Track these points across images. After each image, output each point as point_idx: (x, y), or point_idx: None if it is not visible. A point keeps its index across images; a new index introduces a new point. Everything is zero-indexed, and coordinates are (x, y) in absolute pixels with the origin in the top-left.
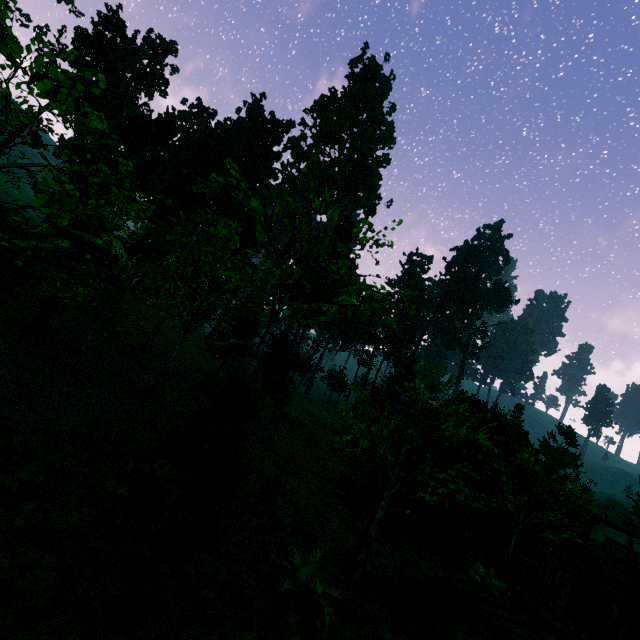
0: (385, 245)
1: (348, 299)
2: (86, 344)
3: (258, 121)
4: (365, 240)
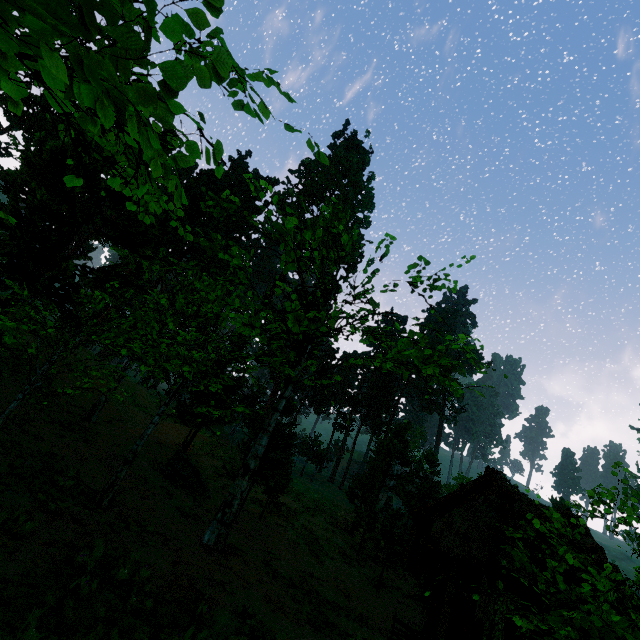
0: (444, 287)
1: (414, 353)
2: (6, 416)
3: (241, 176)
4: (419, 280)
